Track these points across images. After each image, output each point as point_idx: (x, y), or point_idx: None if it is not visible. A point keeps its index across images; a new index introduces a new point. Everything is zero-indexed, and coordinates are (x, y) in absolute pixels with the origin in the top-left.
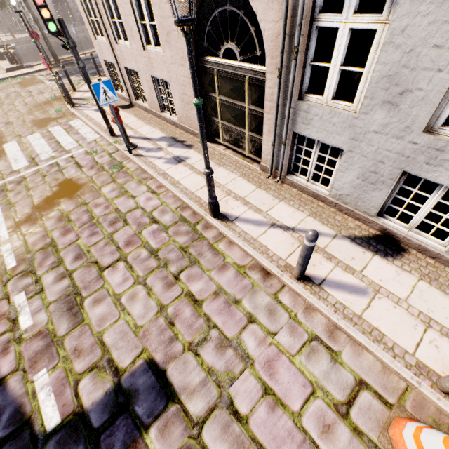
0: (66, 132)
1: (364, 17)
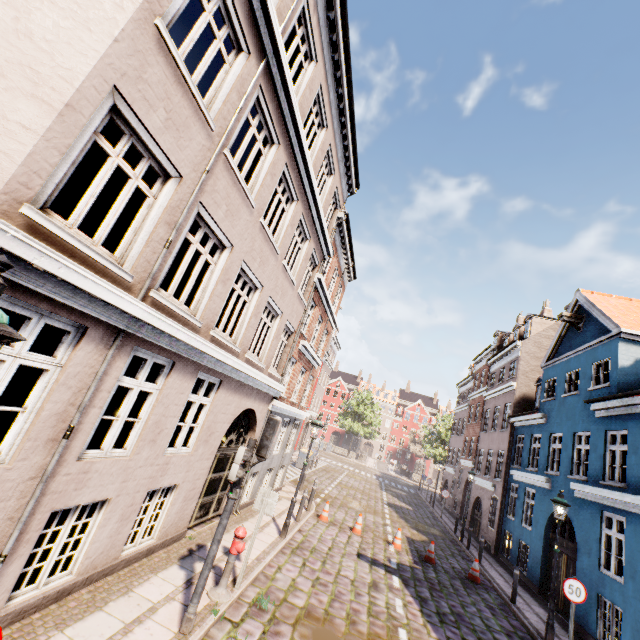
0: None
1: None
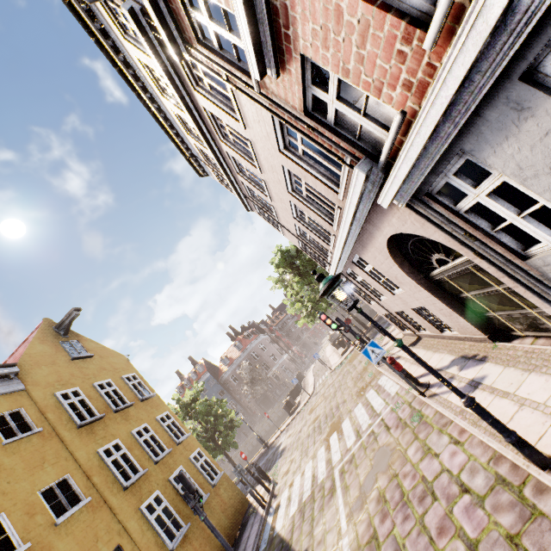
0: (376, 393)
1: (483, 184)
